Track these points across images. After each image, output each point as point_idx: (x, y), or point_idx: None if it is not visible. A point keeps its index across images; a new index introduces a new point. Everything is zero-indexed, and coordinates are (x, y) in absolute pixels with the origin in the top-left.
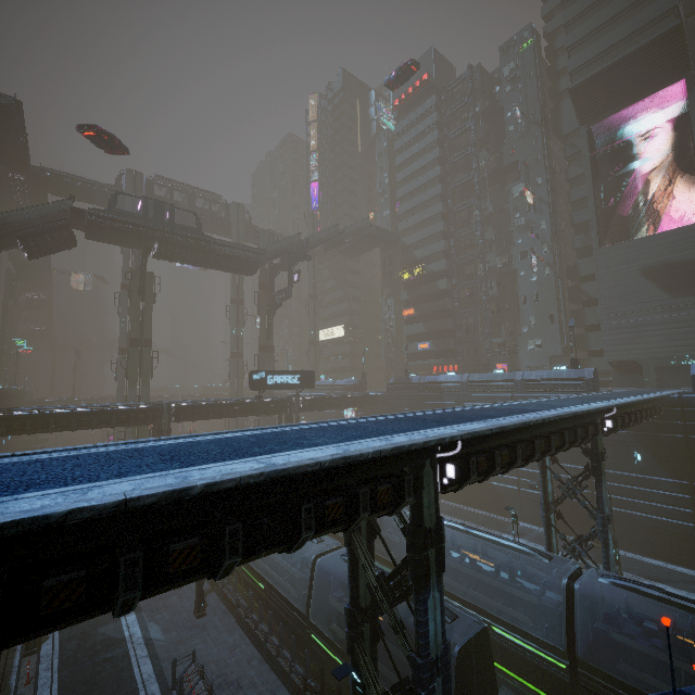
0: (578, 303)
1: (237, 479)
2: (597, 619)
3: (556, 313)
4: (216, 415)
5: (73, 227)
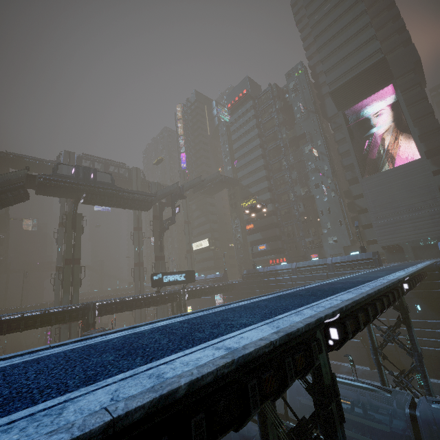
0: (354, 212)
1: (214, 371)
2: (435, 438)
3: (343, 219)
4: (128, 308)
5: (27, 187)
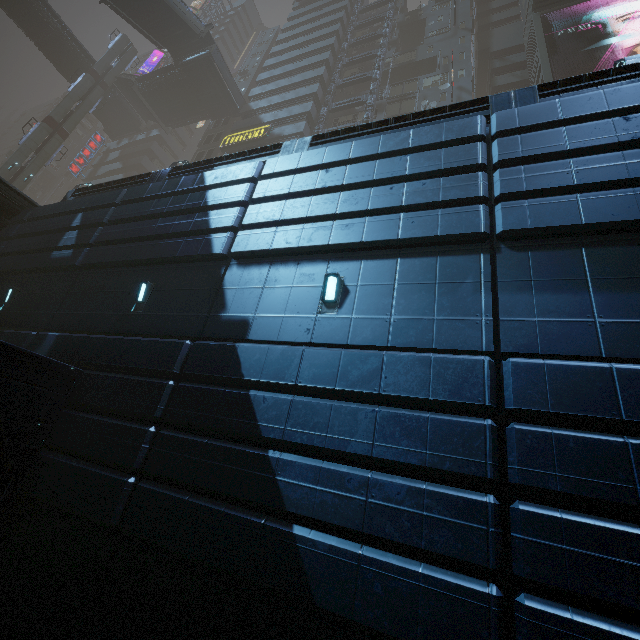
0: None
1: None
2: None
3: None
4: None
5: None
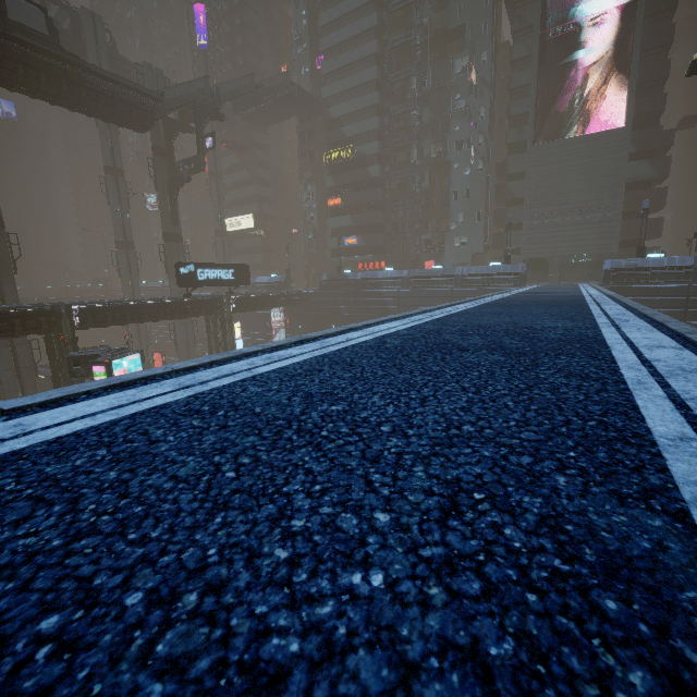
0: (500, 202)
1: None
2: None
3: (483, 211)
4: (135, 318)
5: None
